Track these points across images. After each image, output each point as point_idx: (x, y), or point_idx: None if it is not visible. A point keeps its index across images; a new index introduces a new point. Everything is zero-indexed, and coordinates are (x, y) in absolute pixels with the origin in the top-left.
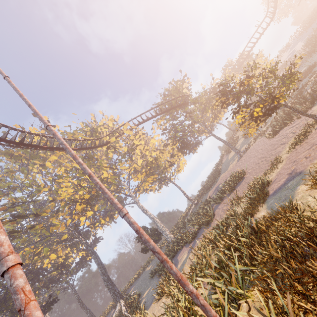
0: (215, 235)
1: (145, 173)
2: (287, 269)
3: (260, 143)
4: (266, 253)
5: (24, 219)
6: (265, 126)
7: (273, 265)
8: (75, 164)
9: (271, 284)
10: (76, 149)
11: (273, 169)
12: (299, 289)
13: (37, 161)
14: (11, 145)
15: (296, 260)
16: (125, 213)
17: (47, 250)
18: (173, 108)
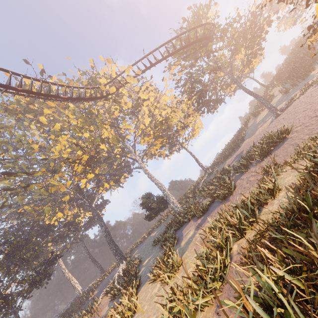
0: (240, 218)
1: (153, 135)
2: None
3: (314, 93)
4: None
5: (14, 177)
6: None
7: None
8: (72, 120)
9: None
10: (65, 98)
11: None
12: None
13: (30, 115)
14: None
15: None
16: None
17: (49, 209)
18: (191, 43)
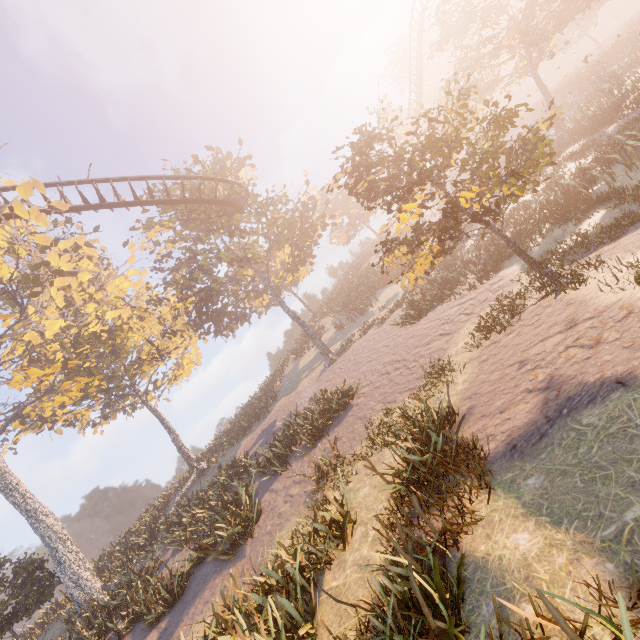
0: (277, 633)
1: (62, 364)
2: None
3: (378, 337)
4: None
5: None
6: (384, 309)
7: None
8: None
9: None
10: None
11: (439, 386)
12: None
13: None
14: None
15: None
16: None
17: None
18: (204, 201)
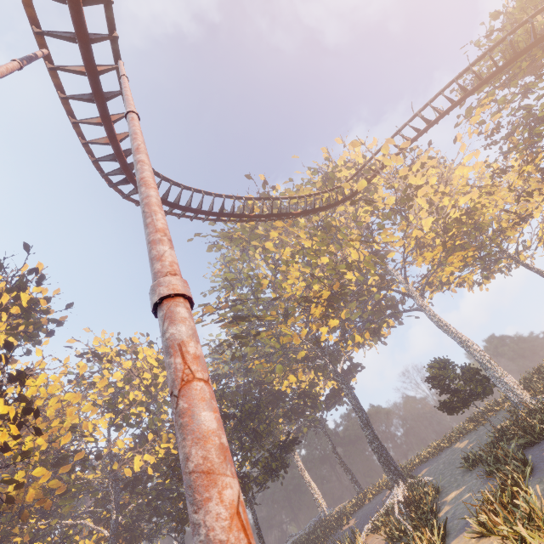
0: None
1: (441, 246)
2: None
3: None
4: None
5: (246, 322)
6: None
7: None
8: (304, 242)
9: None
10: (298, 214)
11: None
12: None
13: (256, 242)
14: (212, 219)
15: None
16: (159, 295)
17: (281, 369)
18: (521, 53)
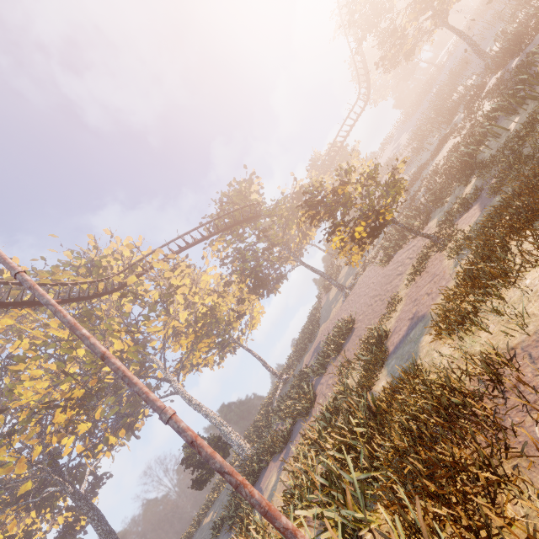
0: (319, 430)
1: (194, 335)
2: (416, 463)
3: (371, 274)
4: (390, 445)
5: None
6: (375, 247)
7: (400, 461)
8: (54, 331)
9: (399, 492)
10: (58, 303)
11: (391, 313)
12: (433, 490)
13: None
14: None
15: (427, 448)
16: (171, 414)
17: None
18: (237, 223)
